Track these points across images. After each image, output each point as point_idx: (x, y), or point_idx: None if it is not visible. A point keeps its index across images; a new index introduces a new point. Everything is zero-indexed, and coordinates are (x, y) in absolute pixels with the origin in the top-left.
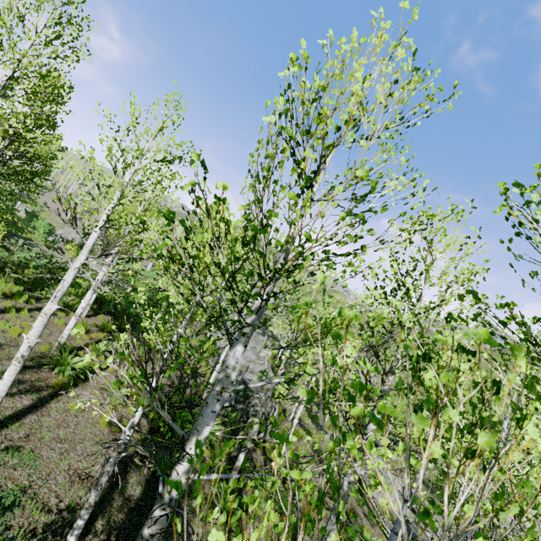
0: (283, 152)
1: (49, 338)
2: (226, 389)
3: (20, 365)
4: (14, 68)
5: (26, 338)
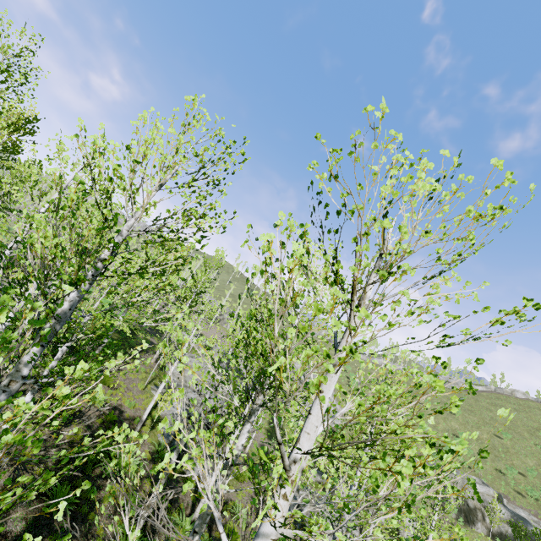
0: (60, 193)
1: None
2: (15, 382)
3: None
4: None
5: None
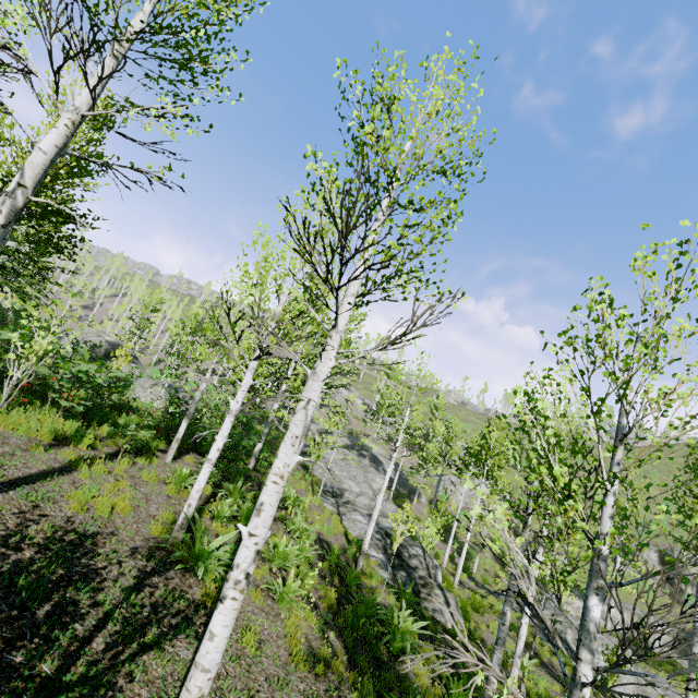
0: None
1: (149, 508)
2: None
3: (241, 597)
4: (148, 13)
5: (249, 534)
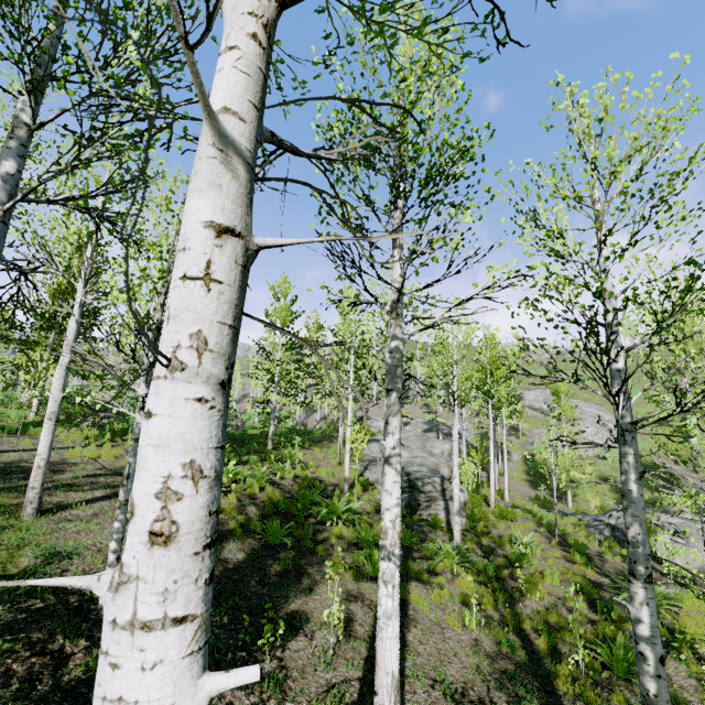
0: None
1: None
2: (19, 128)
3: (53, 423)
4: None
5: (51, 395)
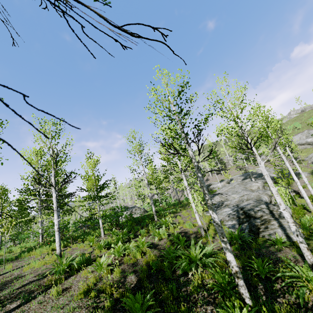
0: None
1: None
2: None
3: None
4: None
5: None
